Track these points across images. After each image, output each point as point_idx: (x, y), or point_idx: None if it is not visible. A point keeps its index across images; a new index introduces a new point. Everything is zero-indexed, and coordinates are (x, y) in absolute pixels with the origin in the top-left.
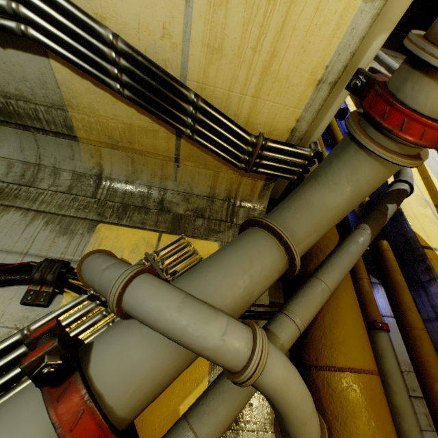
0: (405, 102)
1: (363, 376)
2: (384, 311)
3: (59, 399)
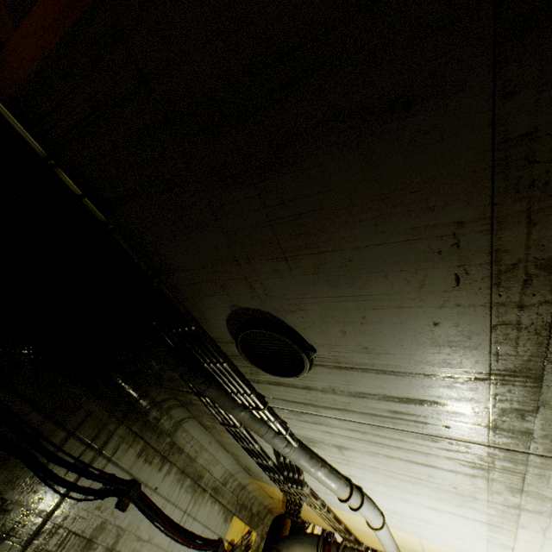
0: None
1: None
2: None
3: None
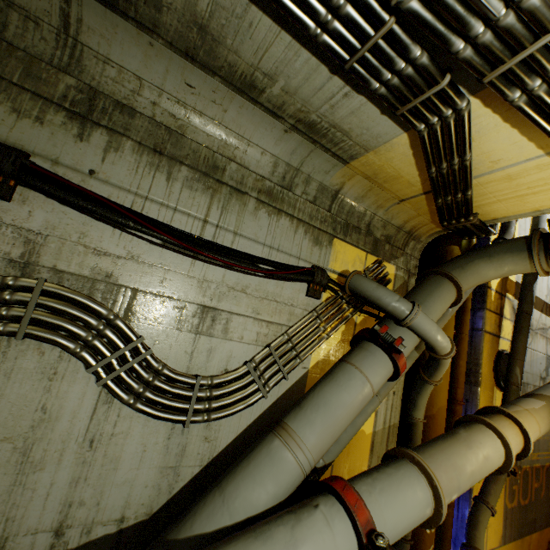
0: None
1: None
2: None
3: (398, 358)
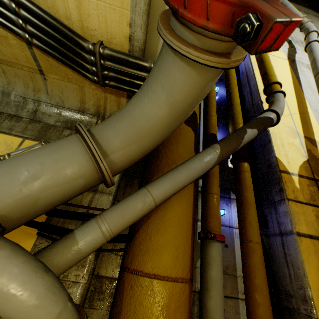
0: None
1: (165, 284)
2: (235, 224)
3: None
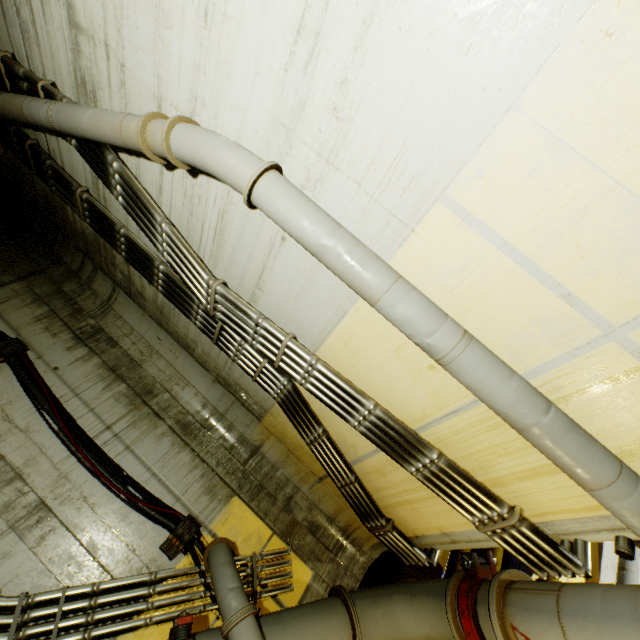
0: (479, 617)
1: None
2: None
3: None
